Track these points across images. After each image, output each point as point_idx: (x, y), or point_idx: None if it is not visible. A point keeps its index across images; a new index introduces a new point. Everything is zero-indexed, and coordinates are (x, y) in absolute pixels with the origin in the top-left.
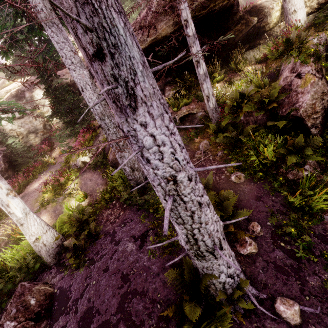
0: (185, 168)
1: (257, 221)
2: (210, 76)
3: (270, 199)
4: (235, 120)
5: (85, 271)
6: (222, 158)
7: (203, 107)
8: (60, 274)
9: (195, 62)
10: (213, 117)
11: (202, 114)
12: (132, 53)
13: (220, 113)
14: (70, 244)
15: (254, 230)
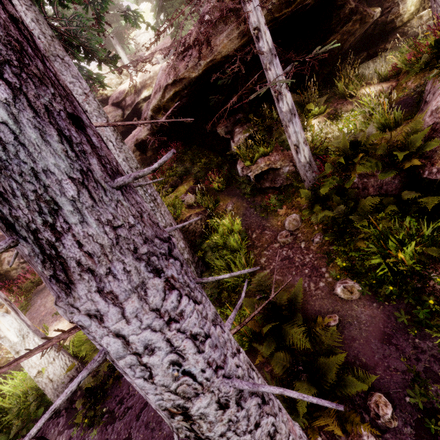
0: (209, 385)
1: (385, 391)
2: (303, 108)
3: (410, 343)
4: (343, 183)
5: (100, 434)
6: (321, 248)
7: (291, 158)
8: (68, 430)
9: (274, 93)
10: (306, 177)
11: (290, 169)
12: (41, 160)
13: (317, 170)
14: (84, 383)
15: (379, 414)
